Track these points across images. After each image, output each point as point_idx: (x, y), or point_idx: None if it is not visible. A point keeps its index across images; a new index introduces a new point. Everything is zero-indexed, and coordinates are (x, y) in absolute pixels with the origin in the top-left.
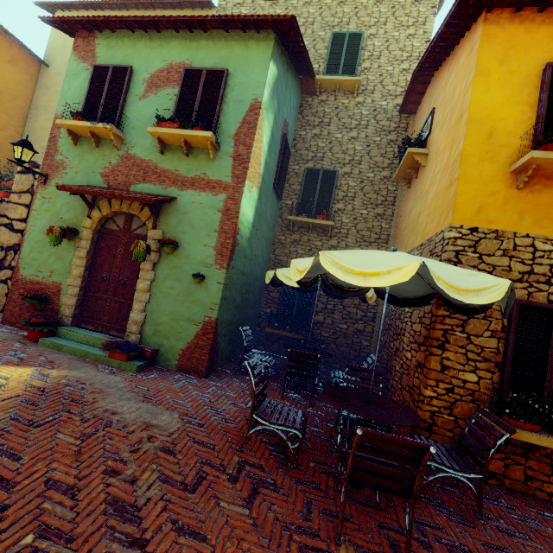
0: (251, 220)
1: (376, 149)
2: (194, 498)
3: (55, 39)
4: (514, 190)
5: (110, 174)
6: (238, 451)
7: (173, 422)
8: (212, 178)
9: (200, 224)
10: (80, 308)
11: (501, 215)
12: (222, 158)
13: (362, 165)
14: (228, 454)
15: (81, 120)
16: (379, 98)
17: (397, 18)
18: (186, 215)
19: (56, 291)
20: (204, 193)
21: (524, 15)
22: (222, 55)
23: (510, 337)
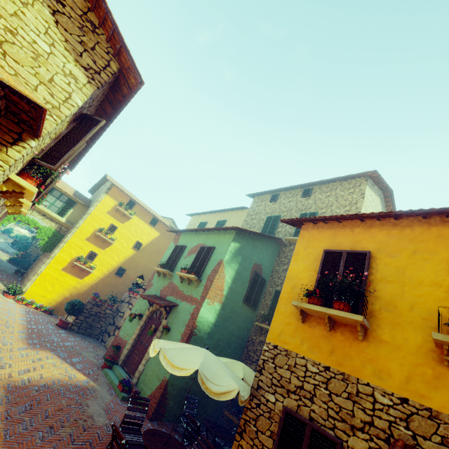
0: (212, 321)
1: None
2: (71, 446)
3: (188, 226)
4: (301, 323)
5: (163, 290)
6: (106, 446)
7: (102, 422)
8: (194, 296)
9: (181, 320)
10: (128, 357)
11: (291, 339)
12: (200, 287)
13: None
14: (103, 446)
15: (162, 267)
16: None
17: (338, 202)
18: (178, 314)
19: (124, 345)
20: (188, 304)
21: (319, 225)
22: (215, 240)
23: (275, 439)
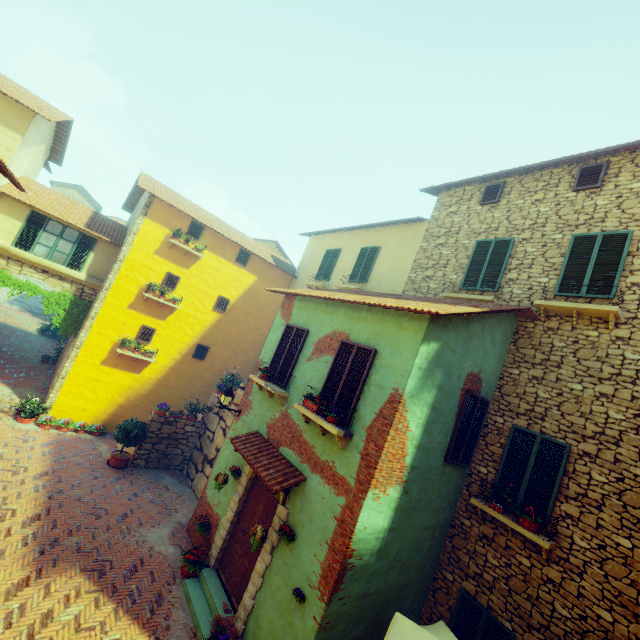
0: (384, 526)
1: None
2: None
3: (305, 256)
4: None
5: (272, 426)
6: None
7: None
8: (339, 471)
9: (317, 523)
10: (224, 552)
11: None
12: (352, 451)
13: (621, 448)
14: None
15: (264, 376)
16: None
17: None
18: (308, 504)
19: (216, 524)
20: (328, 486)
21: None
22: (376, 330)
23: None
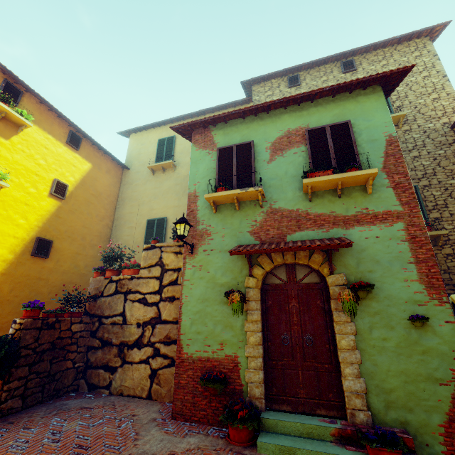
0: None
1: (444, 160)
2: None
3: (132, 151)
4: None
5: (259, 230)
6: None
7: None
8: (378, 210)
9: (386, 258)
10: (265, 384)
11: None
12: (379, 190)
13: (438, 176)
14: None
15: (225, 190)
16: (424, 122)
17: None
18: (364, 252)
19: (233, 366)
20: (375, 227)
21: None
22: (336, 113)
23: None
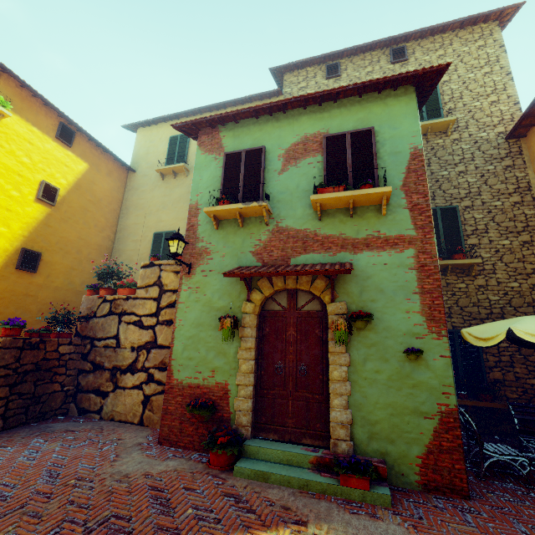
0: None
1: (493, 178)
2: None
3: (139, 149)
4: None
5: (262, 251)
6: None
7: None
8: (390, 234)
9: (391, 287)
10: (254, 412)
11: None
12: (395, 212)
13: (483, 195)
14: None
15: (227, 204)
16: (476, 131)
17: (466, 63)
18: (369, 280)
19: (222, 394)
20: (384, 253)
21: None
22: (360, 117)
23: None
